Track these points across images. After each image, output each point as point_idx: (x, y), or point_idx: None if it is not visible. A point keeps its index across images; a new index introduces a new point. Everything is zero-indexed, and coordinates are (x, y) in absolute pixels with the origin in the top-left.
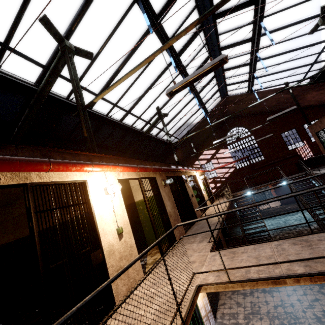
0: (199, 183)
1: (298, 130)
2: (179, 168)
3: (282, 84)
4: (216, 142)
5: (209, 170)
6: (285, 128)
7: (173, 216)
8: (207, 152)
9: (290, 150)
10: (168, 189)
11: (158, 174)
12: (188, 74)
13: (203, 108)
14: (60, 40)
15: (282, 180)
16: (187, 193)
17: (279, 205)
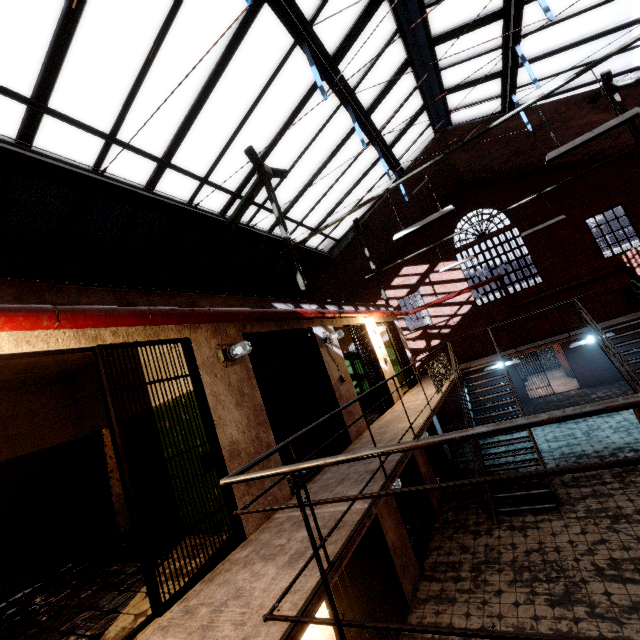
0: (373, 343)
1: (630, 209)
2: (296, 309)
3: (595, 80)
4: (402, 237)
5: (408, 311)
6: (596, 205)
7: (247, 453)
8: (410, 270)
9: (606, 259)
10: (245, 372)
11: (207, 331)
12: (323, 47)
13: (387, 158)
14: None
15: (584, 333)
16: (325, 373)
17: (575, 388)
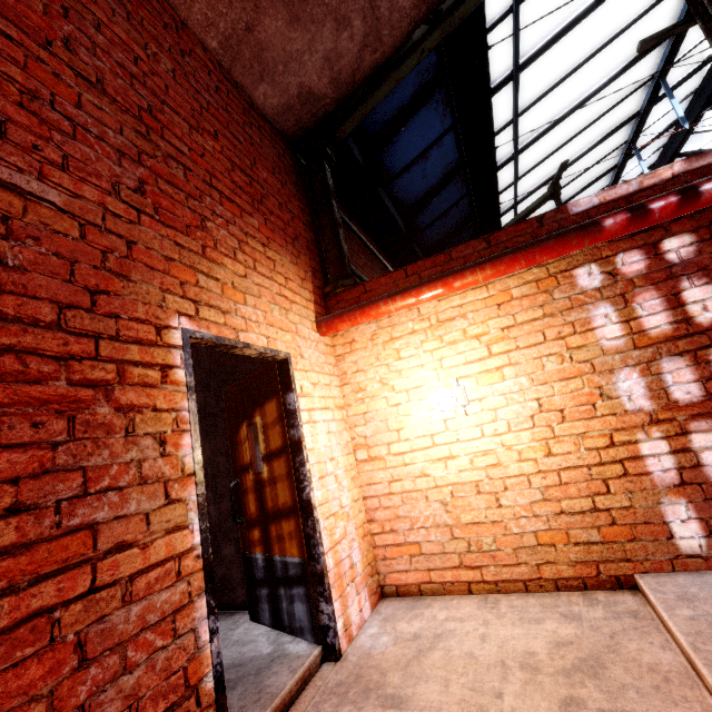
0: None
1: None
2: None
3: None
4: None
5: None
6: None
7: None
8: None
9: None
10: None
11: None
12: None
13: None
14: (556, 182)
15: None
16: None
17: None
